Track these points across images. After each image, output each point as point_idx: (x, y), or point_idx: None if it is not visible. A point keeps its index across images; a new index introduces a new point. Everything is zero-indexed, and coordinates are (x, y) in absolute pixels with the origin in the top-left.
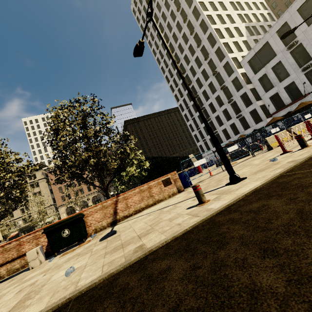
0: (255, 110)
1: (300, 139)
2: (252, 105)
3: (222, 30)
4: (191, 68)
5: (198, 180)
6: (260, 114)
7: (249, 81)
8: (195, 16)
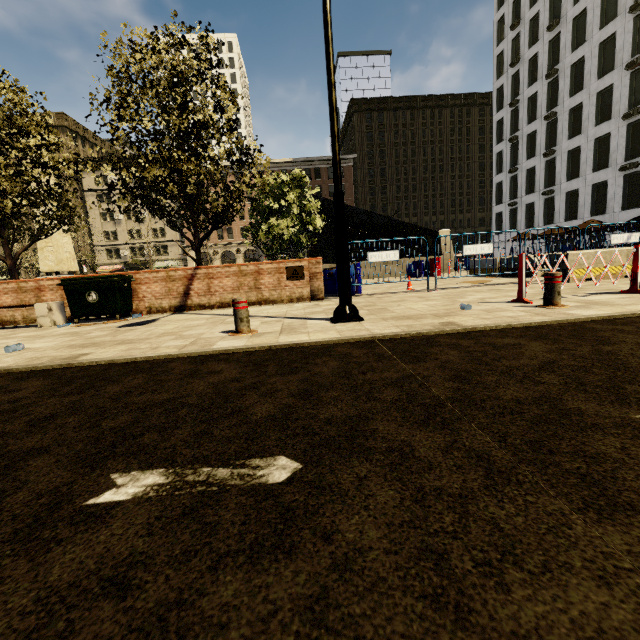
0: None
1: (550, 284)
2: None
3: None
4: None
5: (386, 289)
6: None
7: None
8: None
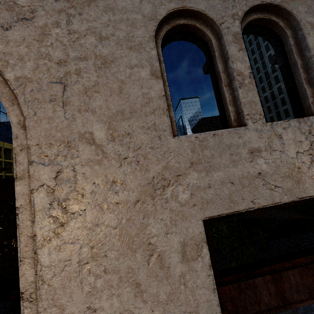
0: None
1: None
2: None
3: None
4: (279, 88)
5: None
6: None
7: None
8: None
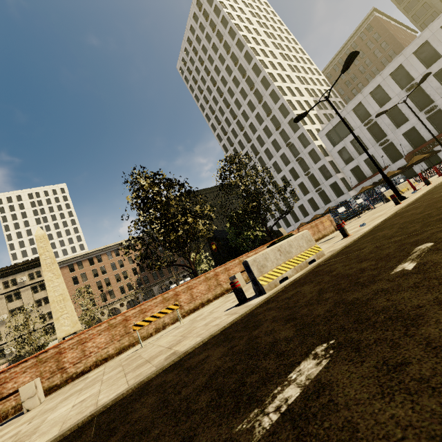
0: (335, 183)
1: (426, 179)
2: (332, 178)
3: (293, 102)
4: (258, 138)
5: None
6: (341, 187)
7: (326, 153)
8: (264, 86)
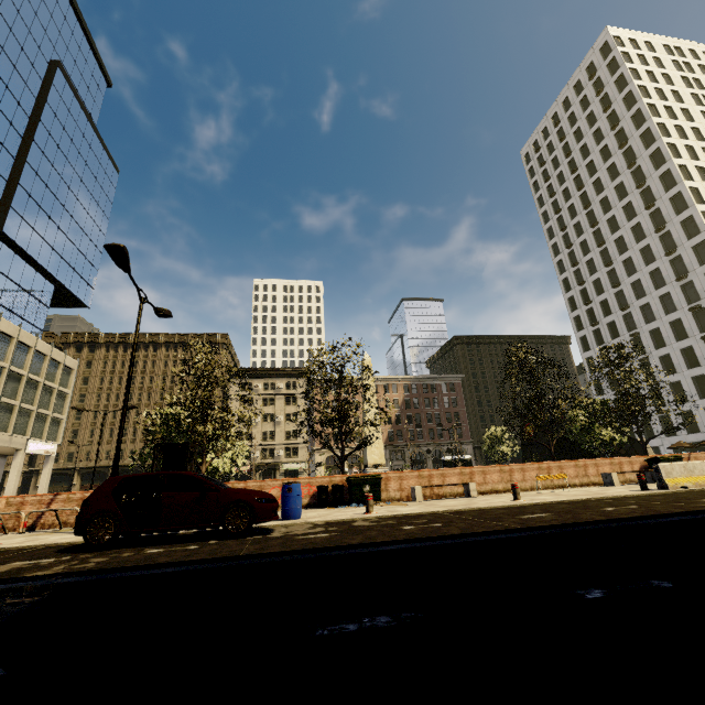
0: None
1: None
2: None
3: None
4: (635, 284)
5: None
6: None
7: None
8: (674, 206)
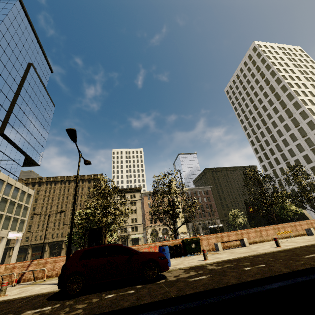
0: None
1: None
2: None
3: None
4: (283, 140)
5: None
6: None
7: None
8: (295, 107)
